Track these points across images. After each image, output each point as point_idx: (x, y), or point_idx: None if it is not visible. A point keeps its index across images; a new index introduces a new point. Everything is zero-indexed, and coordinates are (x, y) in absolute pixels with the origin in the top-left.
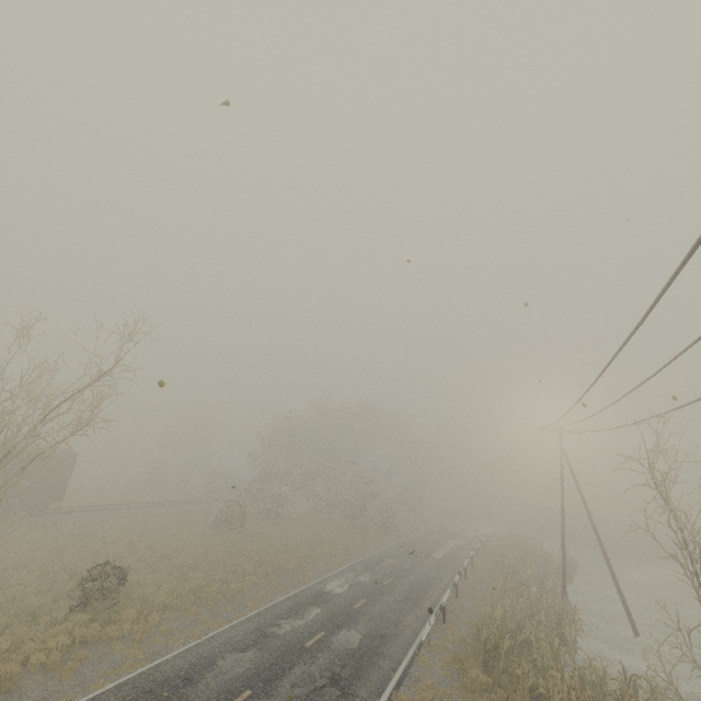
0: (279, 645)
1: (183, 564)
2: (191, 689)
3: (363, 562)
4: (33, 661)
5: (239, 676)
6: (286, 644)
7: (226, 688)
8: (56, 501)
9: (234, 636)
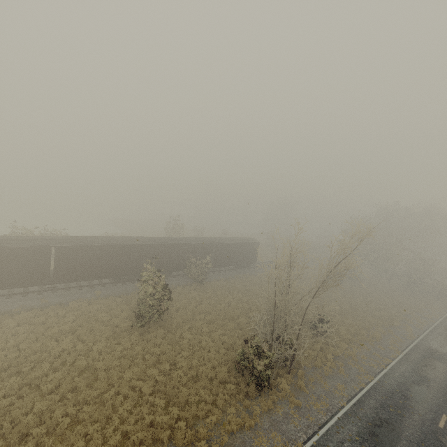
0: (437, 387)
1: (332, 310)
2: (410, 402)
3: (440, 326)
4: (327, 363)
5: (430, 402)
6: (441, 387)
7: (429, 408)
8: (254, 263)
9: (404, 372)
